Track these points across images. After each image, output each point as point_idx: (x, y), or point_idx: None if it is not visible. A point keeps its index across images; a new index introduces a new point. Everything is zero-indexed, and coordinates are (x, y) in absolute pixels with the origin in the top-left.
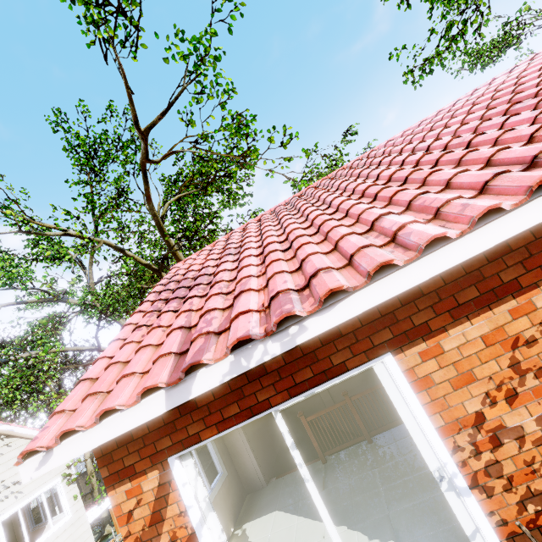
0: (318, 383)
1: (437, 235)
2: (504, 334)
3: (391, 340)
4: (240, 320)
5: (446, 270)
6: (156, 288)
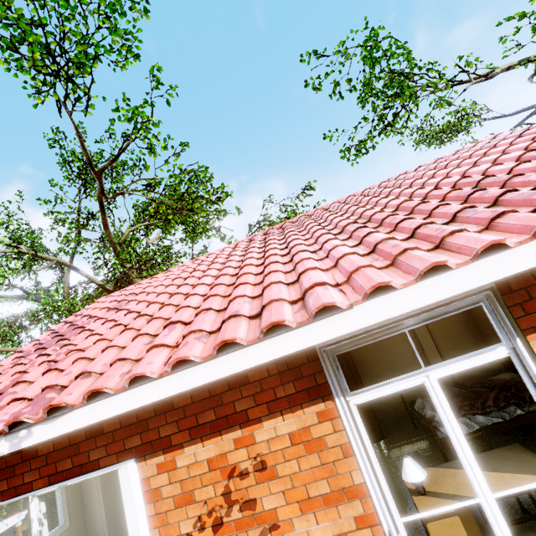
0: (74, 475)
1: (137, 374)
2: (225, 461)
3: (139, 447)
4: (4, 408)
5: (196, 389)
6: (57, 325)
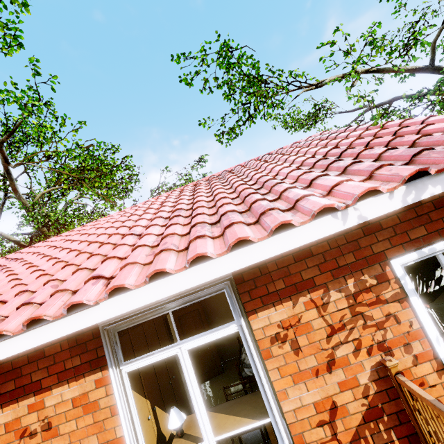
0: None
1: None
2: (19, 424)
3: None
4: None
5: (1, 363)
6: None
